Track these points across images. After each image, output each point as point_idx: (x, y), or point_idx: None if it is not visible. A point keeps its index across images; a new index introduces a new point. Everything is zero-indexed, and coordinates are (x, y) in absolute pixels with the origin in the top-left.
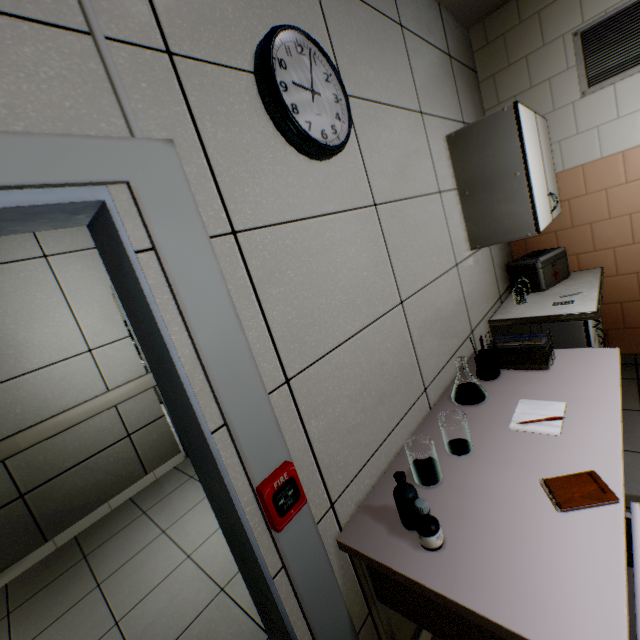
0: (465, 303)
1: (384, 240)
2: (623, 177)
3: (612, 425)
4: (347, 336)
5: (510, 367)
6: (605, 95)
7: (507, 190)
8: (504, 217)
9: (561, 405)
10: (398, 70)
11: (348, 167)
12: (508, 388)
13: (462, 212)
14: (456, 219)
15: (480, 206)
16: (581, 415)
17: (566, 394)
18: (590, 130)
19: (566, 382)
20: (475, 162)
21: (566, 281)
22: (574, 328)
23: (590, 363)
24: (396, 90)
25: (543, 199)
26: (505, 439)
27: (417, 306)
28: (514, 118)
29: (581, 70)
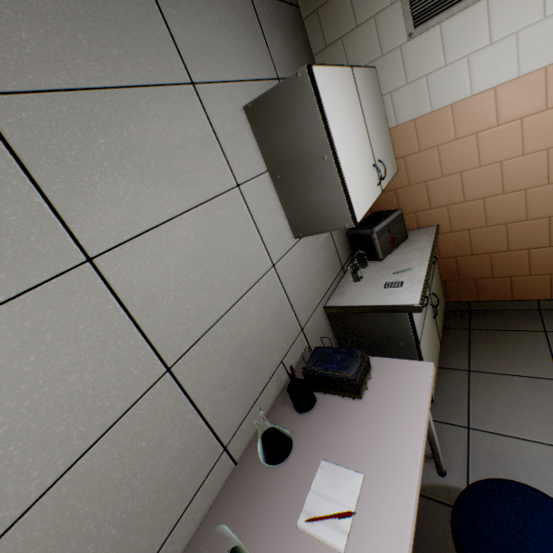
0: (290, 303)
1: (120, 302)
2: (453, 133)
3: (401, 537)
4: (33, 498)
5: (327, 391)
6: (432, 37)
7: (318, 175)
8: (320, 206)
9: (358, 481)
10: (132, 24)
11: (0, 225)
12: (317, 431)
13: (278, 198)
14: (271, 208)
15: (295, 192)
16: (374, 506)
17: (368, 454)
18: (419, 79)
19: (373, 427)
20: (280, 141)
21: (404, 245)
22: (400, 319)
23: (402, 390)
24: (130, 58)
25: (365, 175)
26: (287, 551)
27: (203, 355)
28: (311, 87)
29: (406, 5)
